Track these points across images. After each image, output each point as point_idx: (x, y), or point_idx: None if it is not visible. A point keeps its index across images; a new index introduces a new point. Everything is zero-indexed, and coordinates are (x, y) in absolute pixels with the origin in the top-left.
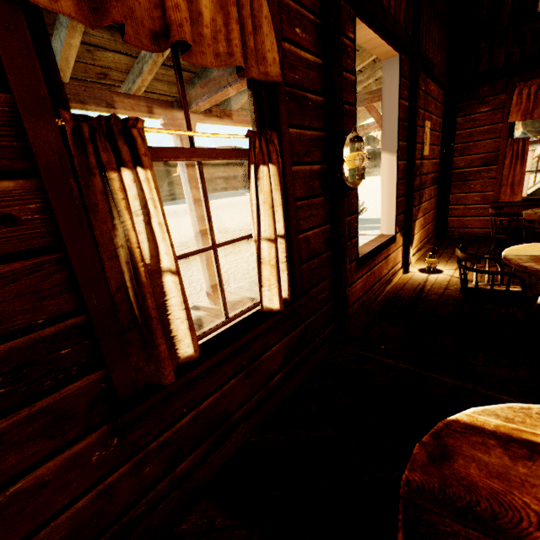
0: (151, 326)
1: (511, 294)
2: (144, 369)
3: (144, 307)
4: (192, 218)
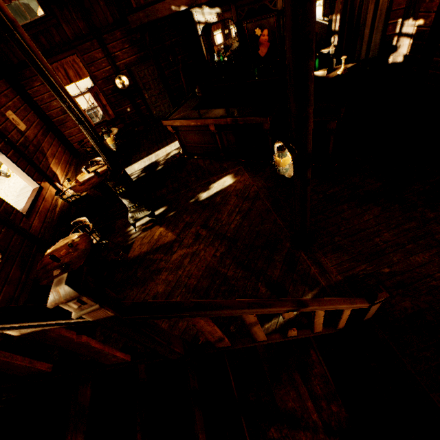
0: None
1: (83, 197)
2: None
3: None
4: None
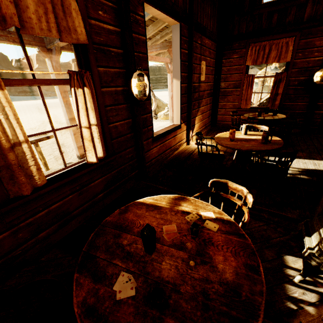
0: (12, 169)
1: (217, 155)
2: (13, 189)
3: (7, 160)
4: (63, 111)
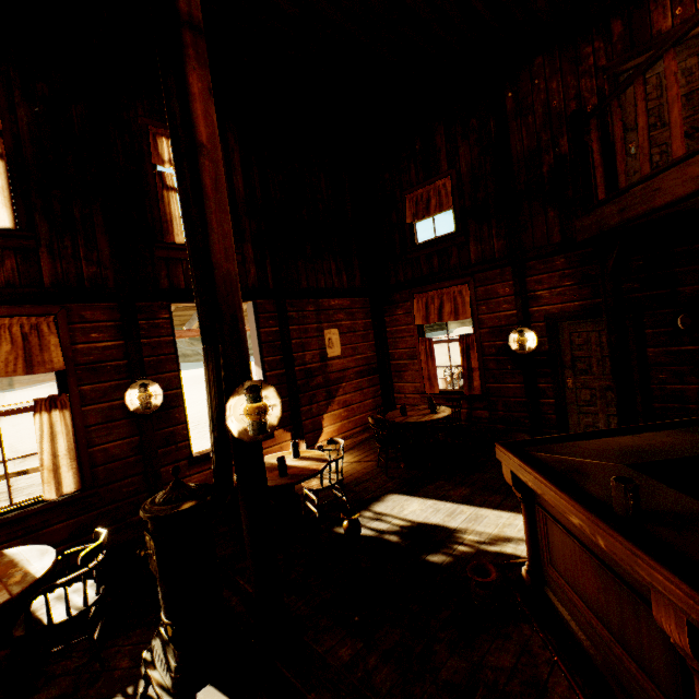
0: None
1: None
2: None
3: None
4: None
